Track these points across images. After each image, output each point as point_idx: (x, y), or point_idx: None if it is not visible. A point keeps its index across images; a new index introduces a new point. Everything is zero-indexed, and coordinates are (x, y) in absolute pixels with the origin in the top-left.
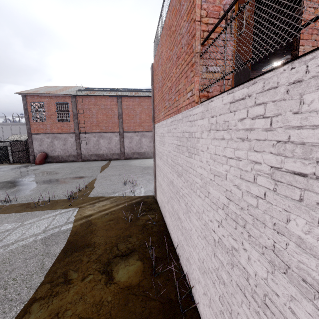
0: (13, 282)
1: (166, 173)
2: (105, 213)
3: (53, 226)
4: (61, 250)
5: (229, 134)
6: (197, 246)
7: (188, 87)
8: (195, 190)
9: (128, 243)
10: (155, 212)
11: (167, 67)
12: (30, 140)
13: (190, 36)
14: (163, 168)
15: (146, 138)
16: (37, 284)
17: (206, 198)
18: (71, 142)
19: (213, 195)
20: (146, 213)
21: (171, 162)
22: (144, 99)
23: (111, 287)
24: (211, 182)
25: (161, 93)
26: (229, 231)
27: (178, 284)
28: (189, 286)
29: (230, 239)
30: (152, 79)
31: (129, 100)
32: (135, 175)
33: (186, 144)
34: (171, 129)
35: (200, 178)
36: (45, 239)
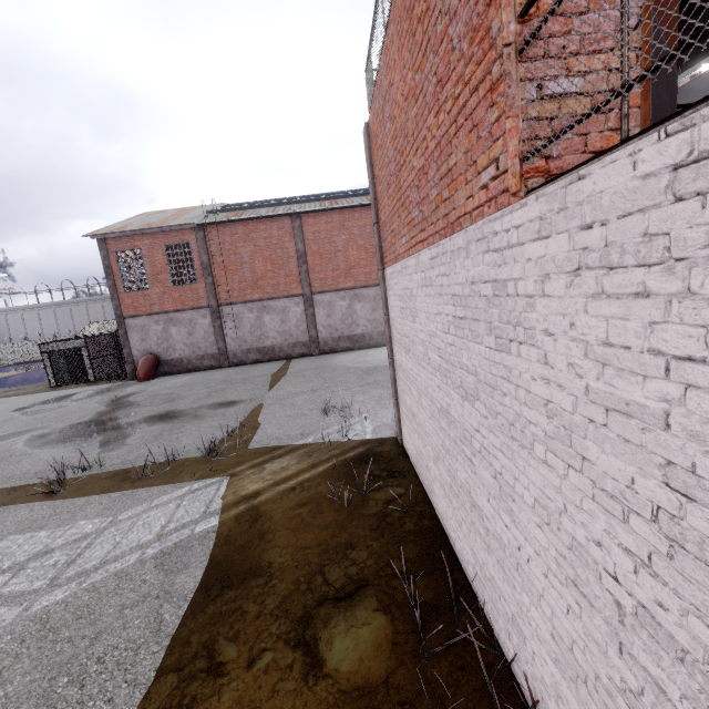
0: (97, 668)
1: (425, 387)
2: (289, 487)
3: (178, 522)
4: (198, 584)
5: (672, 278)
6: (544, 599)
7: (482, 156)
8: (528, 442)
9: (348, 566)
10: (404, 479)
11: (408, 119)
12: (122, 331)
13: (478, 5)
14: (417, 375)
15: (364, 303)
16: (149, 675)
17: (572, 473)
18: (204, 327)
19: (604, 468)
20: (383, 484)
21: (440, 362)
22: (351, 215)
23: (320, 689)
24: (591, 429)
25: (397, 189)
26: (690, 597)
27: (491, 685)
28: (522, 691)
29: (694, 625)
30: (369, 159)
31: (319, 221)
32: (347, 389)
33: (484, 315)
34: (434, 278)
35: (545, 412)
36: (162, 555)
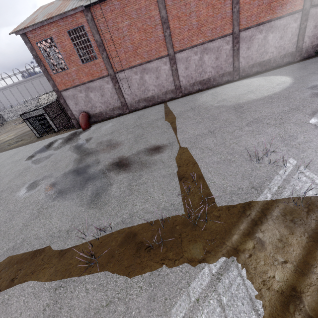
0: None
1: None
2: None
3: None
4: None
5: None
6: None
7: None
8: None
9: None
10: None
11: None
12: (62, 100)
13: None
14: None
15: (210, 54)
16: None
17: None
18: (109, 90)
19: None
20: None
21: None
22: None
23: None
24: None
25: None
26: None
27: None
28: None
29: None
30: None
31: None
32: (239, 129)
33: None
34: None
35: None
36: None
